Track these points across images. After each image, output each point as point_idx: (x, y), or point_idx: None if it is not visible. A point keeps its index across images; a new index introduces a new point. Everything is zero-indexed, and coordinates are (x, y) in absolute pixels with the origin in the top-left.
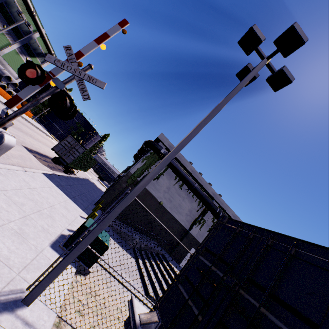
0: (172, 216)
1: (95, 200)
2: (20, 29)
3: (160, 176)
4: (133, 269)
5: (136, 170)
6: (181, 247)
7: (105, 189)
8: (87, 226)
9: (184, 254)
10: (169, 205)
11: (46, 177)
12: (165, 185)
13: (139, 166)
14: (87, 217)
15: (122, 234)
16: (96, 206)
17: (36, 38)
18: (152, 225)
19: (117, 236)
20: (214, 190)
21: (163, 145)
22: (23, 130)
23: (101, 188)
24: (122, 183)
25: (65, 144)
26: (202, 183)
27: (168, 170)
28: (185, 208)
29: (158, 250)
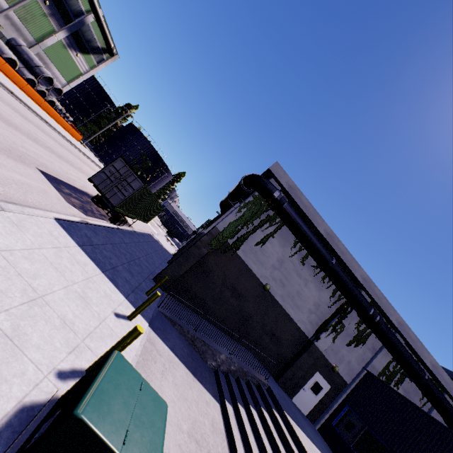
0: (284, 311)
1: (155, 270)
2: (68, 8)
3: (268, 239)
4: (217, 444)
5: (228, 226)
6: (297, 368)
7: (175, 250)
8: (84, 417)
9: (302, 382)
10: (281, 292)
11: (59, 226)
12: (275, 255)
13: (232, 219)
14: (129, 314)
15: (196, 343)
16: (154, 287)
17: (90, 23)
18: (249, 325)
19: (187, 347)
20: (365, 272)
21: (276, 185)
22: (56, 152)
23: (168, 249)
24: (202, 246)
25: (110, 172)
26: (345, 257)
27: (282, 230)
28: (308, 300)
29: (260, 379)
